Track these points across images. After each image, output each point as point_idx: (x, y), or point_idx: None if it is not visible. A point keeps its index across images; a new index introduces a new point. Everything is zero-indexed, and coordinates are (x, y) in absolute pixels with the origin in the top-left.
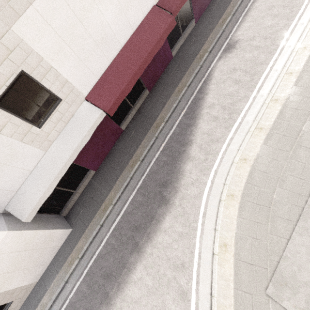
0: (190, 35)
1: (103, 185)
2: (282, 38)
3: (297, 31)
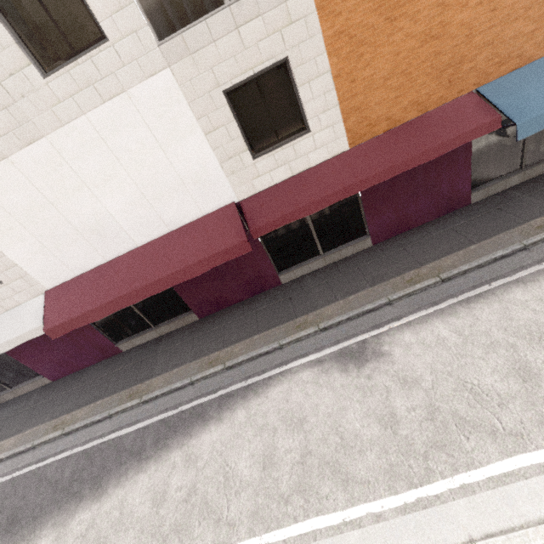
0: (344, 261)
1: (26, 415)
2: (461, 467)
3: (525, 496)
